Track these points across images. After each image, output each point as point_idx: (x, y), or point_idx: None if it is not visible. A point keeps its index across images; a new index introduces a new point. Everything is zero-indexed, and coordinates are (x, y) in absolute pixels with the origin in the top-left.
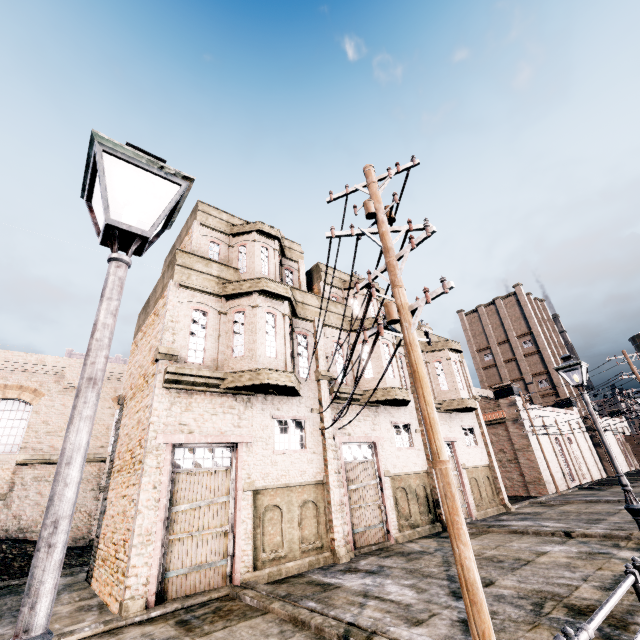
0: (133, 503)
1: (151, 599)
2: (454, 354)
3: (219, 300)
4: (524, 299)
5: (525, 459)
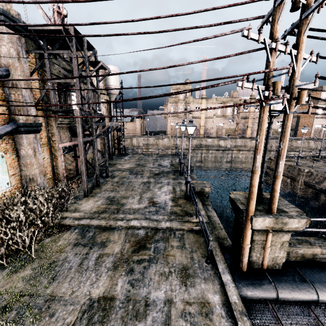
0: (310, 130)
1: (312, 137)
2: None
3: (324, 105)
4: None
5: None
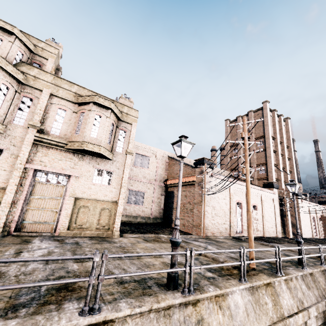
0: None
1: None
2: (102, 109)
3: None
4: (266, 112)
5: (197, 210)
